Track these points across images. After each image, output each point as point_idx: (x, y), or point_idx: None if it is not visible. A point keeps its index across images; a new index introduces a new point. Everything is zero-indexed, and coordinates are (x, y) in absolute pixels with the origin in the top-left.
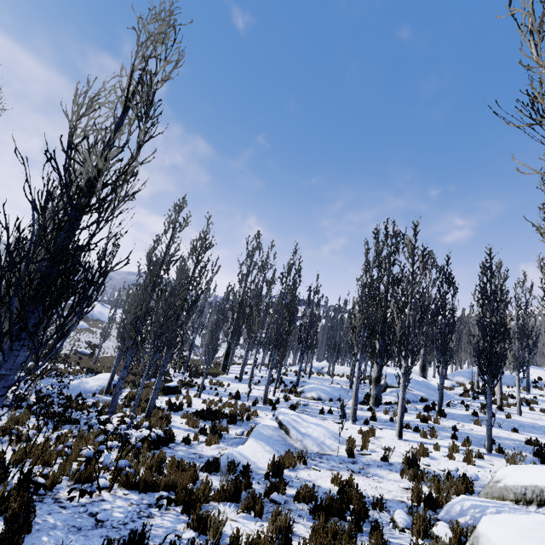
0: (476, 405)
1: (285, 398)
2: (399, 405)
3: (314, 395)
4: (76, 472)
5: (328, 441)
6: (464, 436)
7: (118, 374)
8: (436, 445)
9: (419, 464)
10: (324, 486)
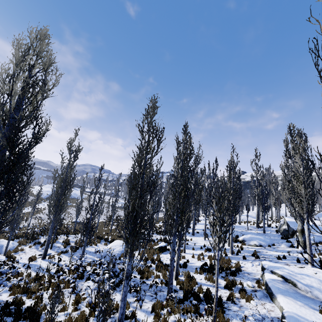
0: None
1: (238, 246)
2: None
3: (256, 243)
4: None
5: None
6: None
7: (118, 238)
8: None
9: None
10: None
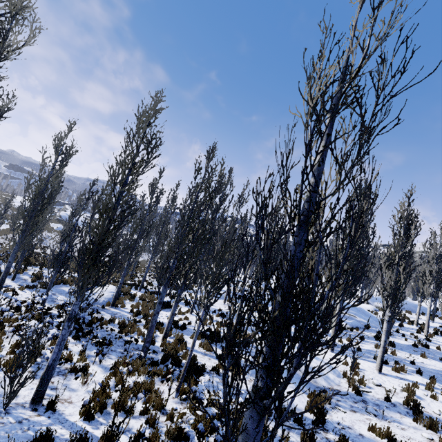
0: (407, 334)
1: None
2: (381, 346)
3: None
4: (185, 441)
5: (331, 376)
6: (423, 370)
7: (112, 283)
8: (415, 384)
9: (421, 409)
10: (366, 435)
